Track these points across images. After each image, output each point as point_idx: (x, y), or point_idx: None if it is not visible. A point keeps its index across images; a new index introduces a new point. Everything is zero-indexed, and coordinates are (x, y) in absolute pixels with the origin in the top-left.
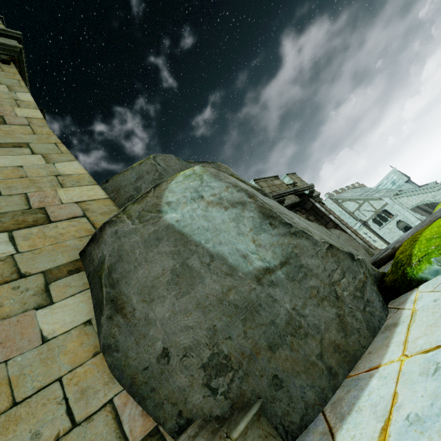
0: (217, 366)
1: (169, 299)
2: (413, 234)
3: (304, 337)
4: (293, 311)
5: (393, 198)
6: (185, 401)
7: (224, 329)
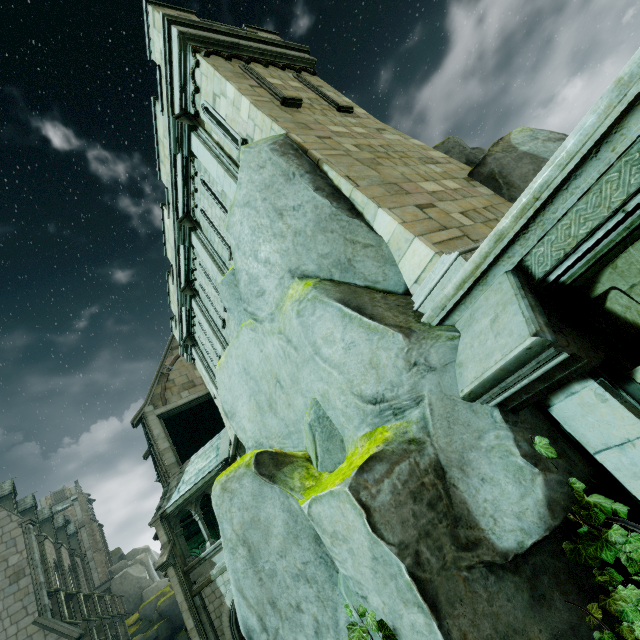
0: None
1: None
2: None
3: None
4: None
5: None
6: None
7: None
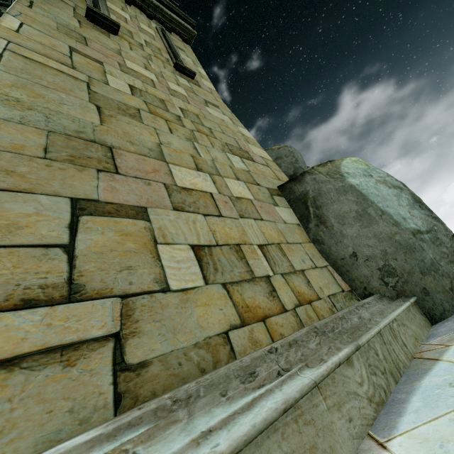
0: (388, 272)
1: (356, 227)
2: None
3: (441, 276)
4: (434, 259)
5: None
6: (368, 283)
7: (392, 253)
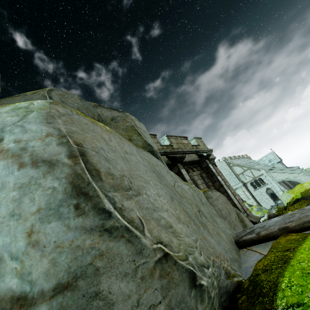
0: None
1: None
2: (280, 227)
3: None
4: None
5: (268, 171)
6: None
7: None
